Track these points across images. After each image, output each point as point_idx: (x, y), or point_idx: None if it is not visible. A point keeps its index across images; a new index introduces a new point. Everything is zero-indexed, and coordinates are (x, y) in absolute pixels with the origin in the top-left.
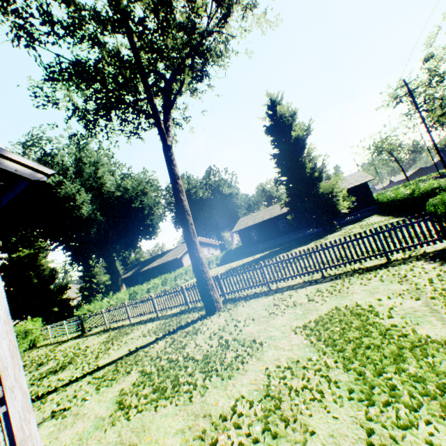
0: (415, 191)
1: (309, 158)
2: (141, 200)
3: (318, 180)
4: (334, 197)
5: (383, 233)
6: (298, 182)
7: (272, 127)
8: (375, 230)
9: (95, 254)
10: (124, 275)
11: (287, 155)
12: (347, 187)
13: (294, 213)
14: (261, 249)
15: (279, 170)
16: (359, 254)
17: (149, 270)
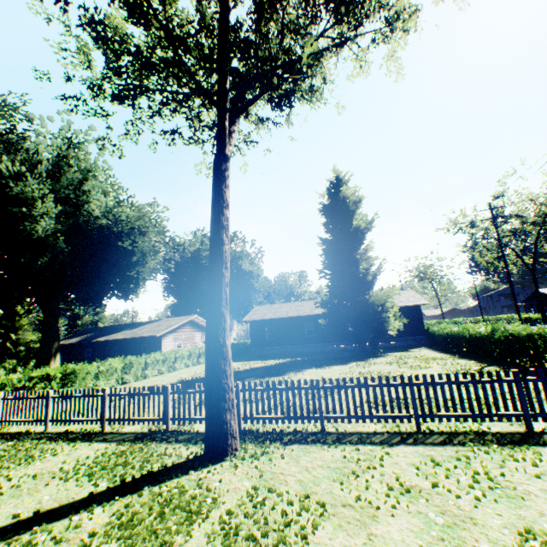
0: (497, 332)
1: (364, 257)
2: (134, 241)
3: (369, 285)
4: (384, 312)
5: (527, 382)
6: (347, 280)
7: (331, 207)
8: (516, 374)
9: (30, 297)
10: (65, 340)
11: (340, 245)
12: (398, 305)
13: (327, 318)
14: (274, 354)
15: (324, 260)
16: (457, 403)
17: (107, 342)
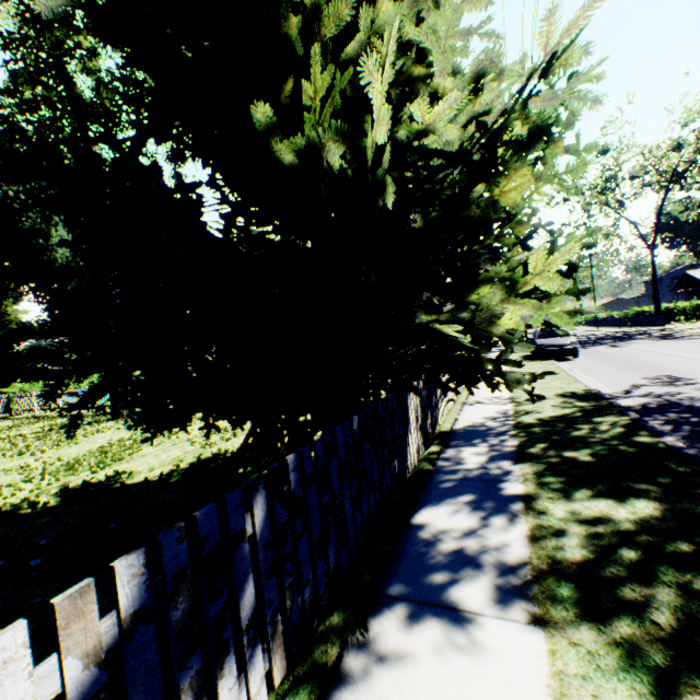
0: None
1: None
2: None
3: None
4: None
5: None
6: None
7: None
8: None
9: None
10: None
11: None
12: None
13: None
14: None
15: None
16: None
17: None
